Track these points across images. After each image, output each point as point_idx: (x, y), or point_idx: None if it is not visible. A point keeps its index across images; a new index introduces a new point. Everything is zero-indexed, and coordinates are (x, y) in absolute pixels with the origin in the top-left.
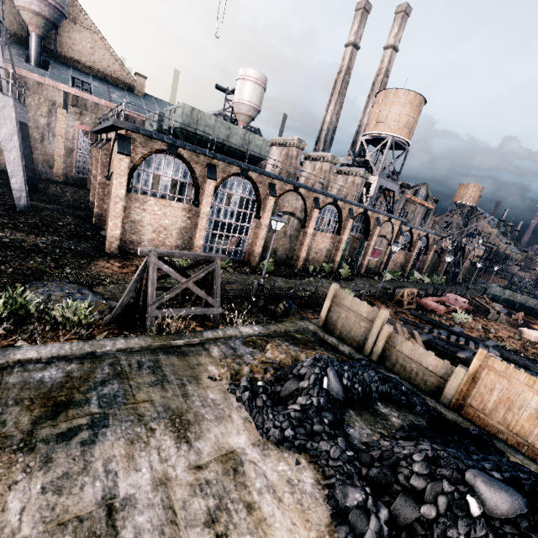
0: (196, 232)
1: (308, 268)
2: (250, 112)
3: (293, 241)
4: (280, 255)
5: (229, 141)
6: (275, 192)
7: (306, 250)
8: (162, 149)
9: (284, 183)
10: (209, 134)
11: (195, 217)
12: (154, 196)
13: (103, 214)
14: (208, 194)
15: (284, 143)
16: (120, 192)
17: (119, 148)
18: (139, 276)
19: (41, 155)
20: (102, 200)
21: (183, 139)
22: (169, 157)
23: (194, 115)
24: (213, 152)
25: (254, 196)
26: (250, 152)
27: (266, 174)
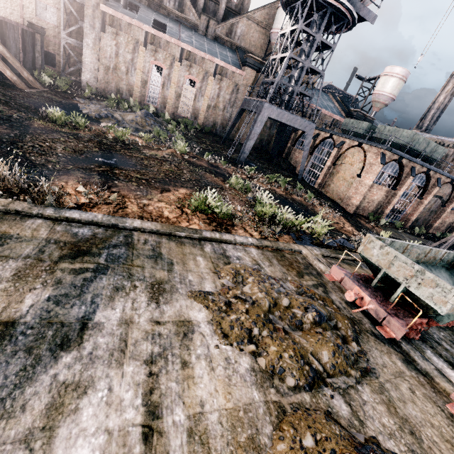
0: (388, 205)
1: (435, 234)
2: (387, 101)
3: (431, 214)
4: (419, 222)
5: (424, 151)
6: (440, 184)
7: (439, 222)
8: (395, 159)
9: (446, 178)
10: (423, 150)
11: (390, 196)
12: (376, 183)
13: (323, 184)
14: (406, 185)
15: (441, 143)
16: (370, 182)
17: (381, 161)
18: (448, 244)
19: (266, 136)
20: (325, 176)
21: (397, 149)
22: (393, 162)
23: (413, 137)
24: (421, 161)
25: (423, 184)
26: (432, 157)
27: (443, 173)
